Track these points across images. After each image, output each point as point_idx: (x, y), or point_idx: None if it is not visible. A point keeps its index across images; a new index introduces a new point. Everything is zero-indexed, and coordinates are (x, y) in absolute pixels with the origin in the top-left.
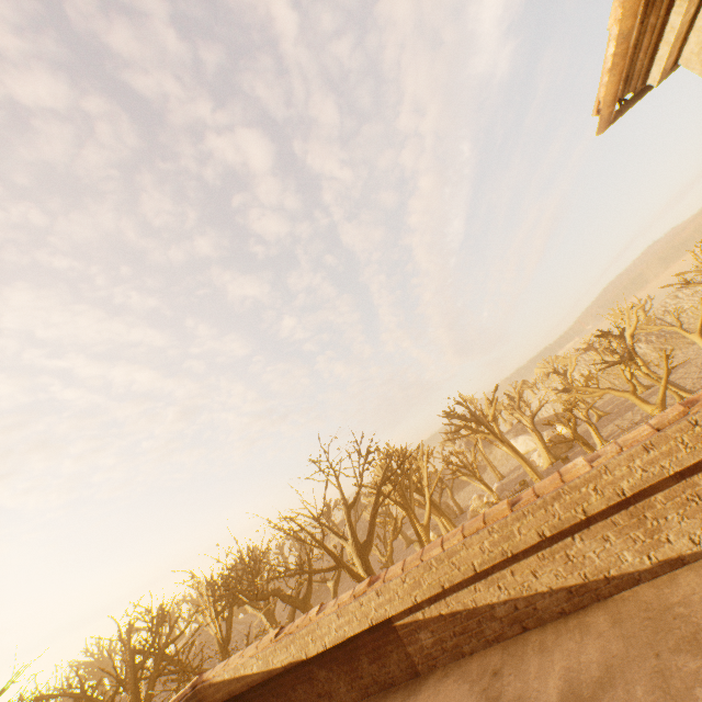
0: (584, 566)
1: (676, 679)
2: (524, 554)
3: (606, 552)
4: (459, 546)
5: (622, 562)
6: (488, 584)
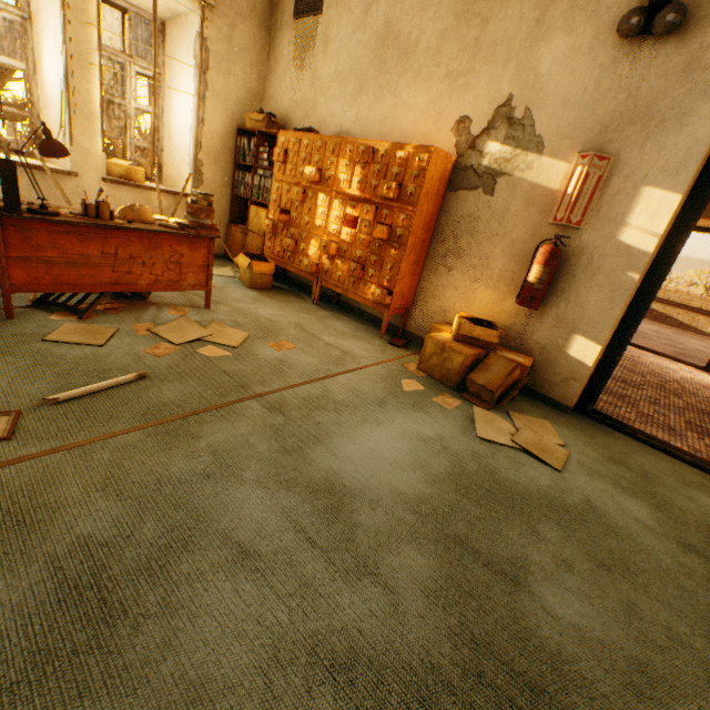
0: (693, 323)
1: (701, 339)
2: (682, 308)
3: (704, 325)
4: (672, 291)
5: (704, 329)
6: (660, 306)
